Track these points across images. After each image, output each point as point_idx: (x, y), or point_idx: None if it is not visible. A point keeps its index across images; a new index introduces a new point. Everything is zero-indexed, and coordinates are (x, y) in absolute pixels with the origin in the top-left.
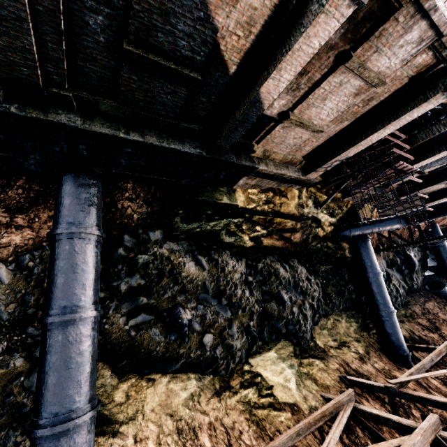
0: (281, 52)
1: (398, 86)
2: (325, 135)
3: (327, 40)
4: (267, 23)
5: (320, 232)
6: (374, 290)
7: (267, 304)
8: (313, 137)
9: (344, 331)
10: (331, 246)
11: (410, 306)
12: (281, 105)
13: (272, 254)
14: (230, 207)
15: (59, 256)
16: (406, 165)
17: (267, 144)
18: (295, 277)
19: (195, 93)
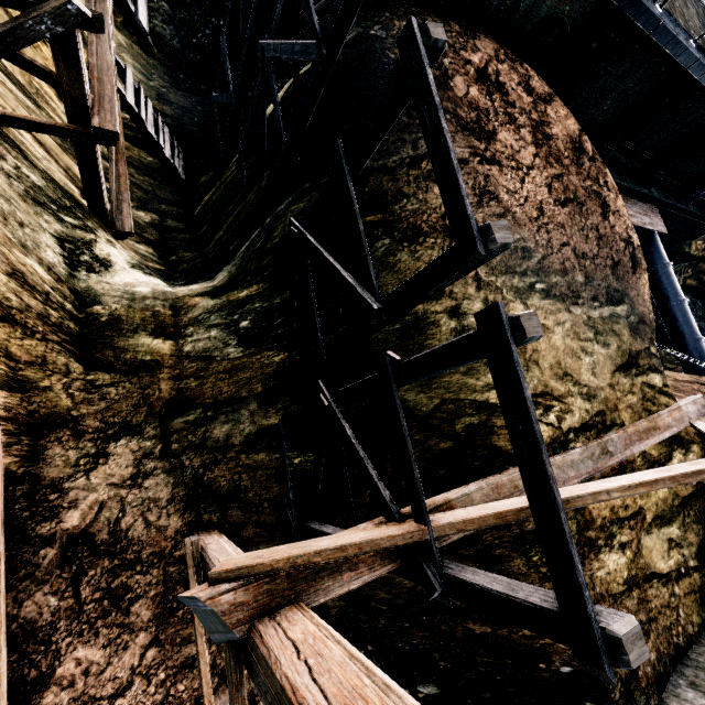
0: None
1: None
2: None
3: None
4: None
5: None
6: None
7: (699, 323)
8: None
9: None
10: None
11: None
12: None
13: (688, 292)
14: (687, 255)
15: (669, 276)
16: None
17: None
18: (704, 308)
19: None
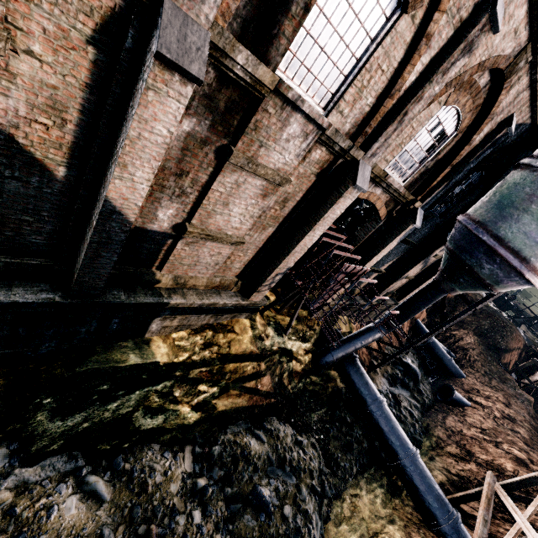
0: (119, 144)
1: (309, 185)
2: (252, 247)
3: (193, 133)
4: (86, 108)
5: (297, 366)
6: (384, 429)
7: (239, 522)
8: (237, 250)
9: (370, 511)
10: (317, 380)
11: (432, 431)
12: (171, 215)
13: (235, 421)
14: (144, 369)
15: None
16: (354, 266)
17: (176, 269)
18: (278, 448)
19: (5, 211)
